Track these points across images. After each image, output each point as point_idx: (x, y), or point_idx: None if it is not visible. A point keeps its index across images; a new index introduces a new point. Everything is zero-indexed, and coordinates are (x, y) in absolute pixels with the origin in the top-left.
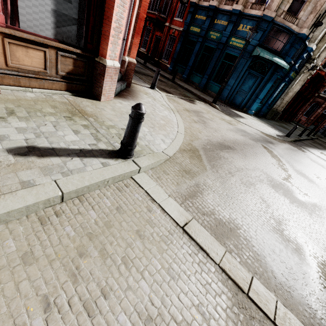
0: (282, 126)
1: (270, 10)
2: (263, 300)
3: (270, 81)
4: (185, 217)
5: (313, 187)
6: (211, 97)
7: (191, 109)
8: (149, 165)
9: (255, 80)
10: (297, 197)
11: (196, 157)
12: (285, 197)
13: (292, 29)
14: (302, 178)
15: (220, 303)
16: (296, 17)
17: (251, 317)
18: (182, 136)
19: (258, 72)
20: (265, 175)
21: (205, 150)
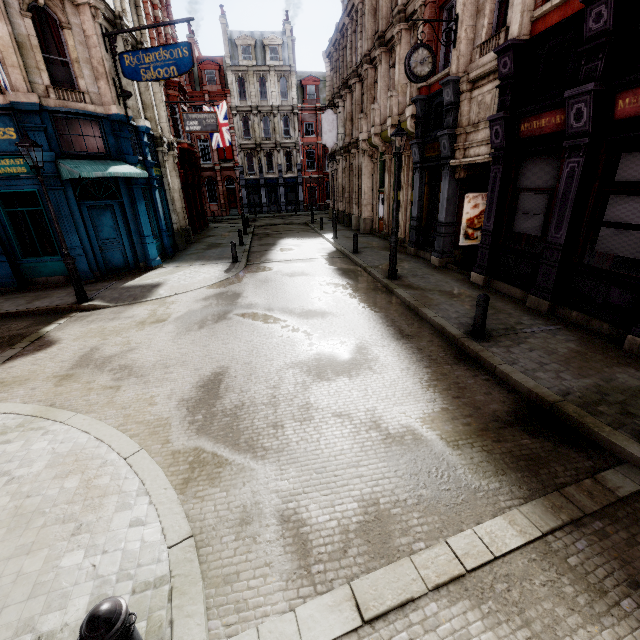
0: (212, 245)
1: (18, 91)
2: (473, 551)
3: (139, 202)
4: (345, 600)
5: (333, 321)
6: (59, 289)
7: (69, 365)
8: (205, 623)
9: (112, 213)
10: (343, 360)
11: (215, 466)
12: (341, 377)
13: (92, 112)
14: (316, 321)
15: (478, 631)
16: (79, 91)
17: (492, 588)
18: (145, 457)
19: (104, 198)
20: (297, 369)
21: (204, 431)
